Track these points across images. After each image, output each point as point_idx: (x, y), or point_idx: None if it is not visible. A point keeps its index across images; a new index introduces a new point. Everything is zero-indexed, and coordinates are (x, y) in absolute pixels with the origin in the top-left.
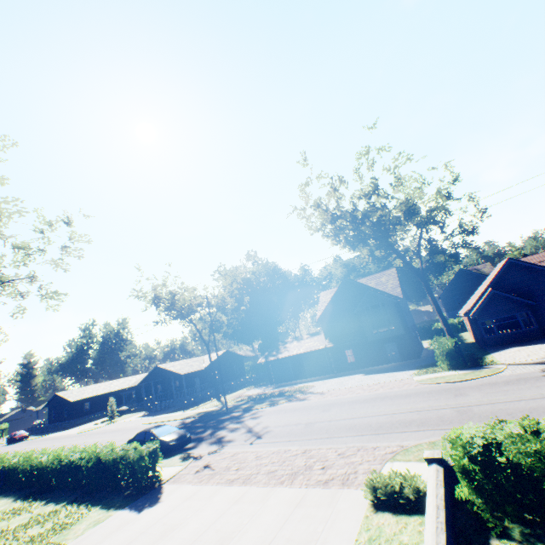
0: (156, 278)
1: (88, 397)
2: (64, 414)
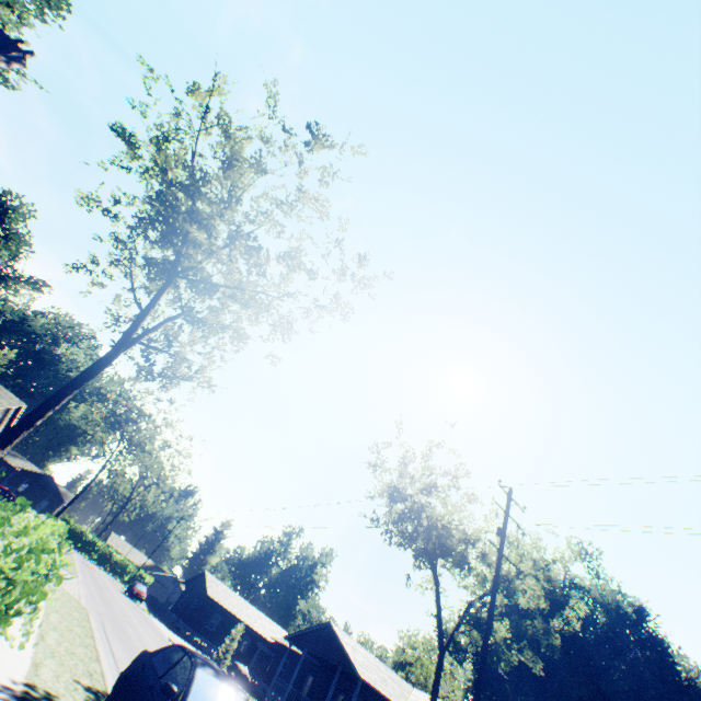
0: (413, 454)
1: (225, 605)
2: (189, 607)
